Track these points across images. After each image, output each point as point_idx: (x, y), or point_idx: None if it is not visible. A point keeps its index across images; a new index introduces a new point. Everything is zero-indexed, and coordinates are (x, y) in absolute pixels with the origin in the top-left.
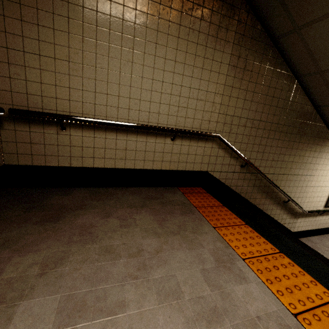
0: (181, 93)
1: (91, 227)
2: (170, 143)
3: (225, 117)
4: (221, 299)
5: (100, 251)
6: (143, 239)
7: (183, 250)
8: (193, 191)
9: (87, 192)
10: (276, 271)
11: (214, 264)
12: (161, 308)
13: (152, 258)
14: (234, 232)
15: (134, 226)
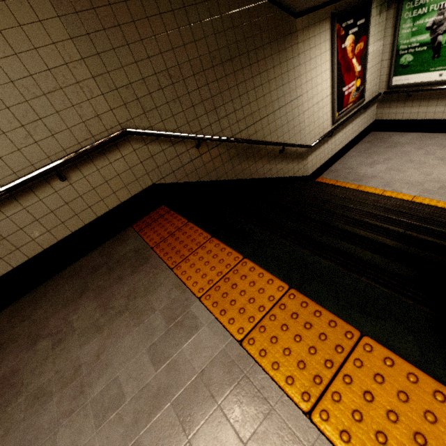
0: (5, 102)
1: (14, 375)
2: (65, 185)
3: (120, 94)
4: (166, 375)
5: (27, 404)
6: (81, 348)
7: (130, 332)
8: (152, 219)
9: (4, 317)
10: (233, 292)
11: (165, 329)
12: (98, 433)
13: (92, 370)
14: (196, 260)
15: (70, 336)
